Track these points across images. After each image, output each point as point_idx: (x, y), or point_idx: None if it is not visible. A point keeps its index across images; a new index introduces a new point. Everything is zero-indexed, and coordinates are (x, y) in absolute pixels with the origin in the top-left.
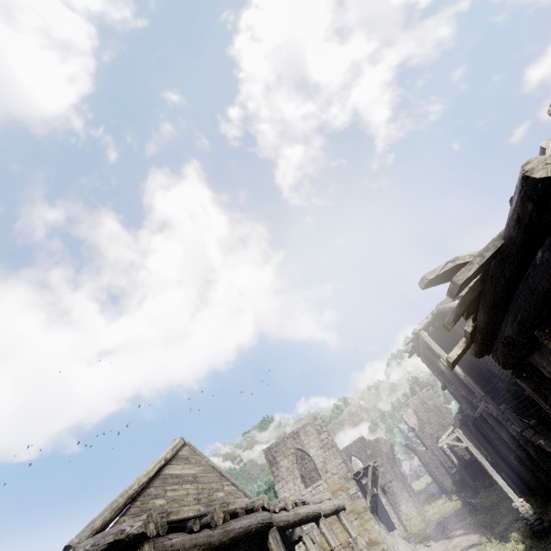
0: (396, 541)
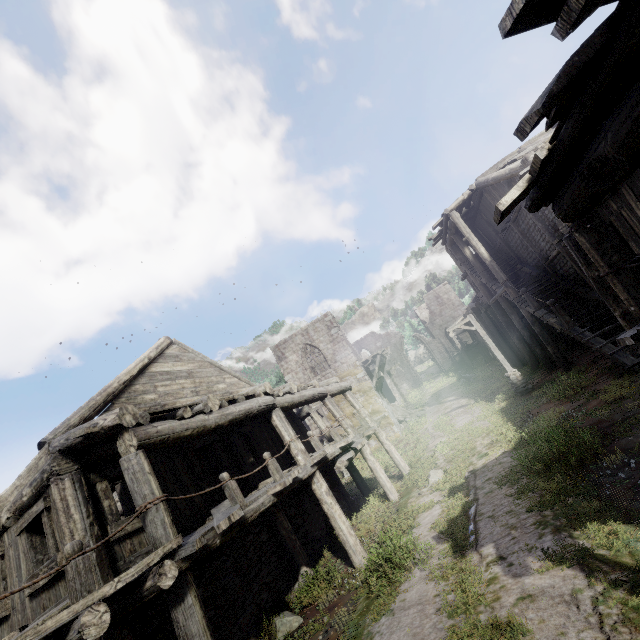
0: (396, 409)
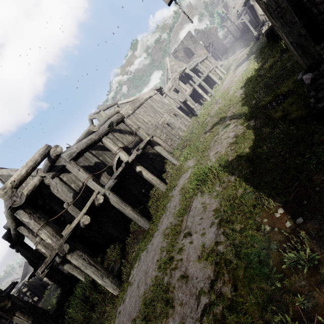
0: (219, 62)
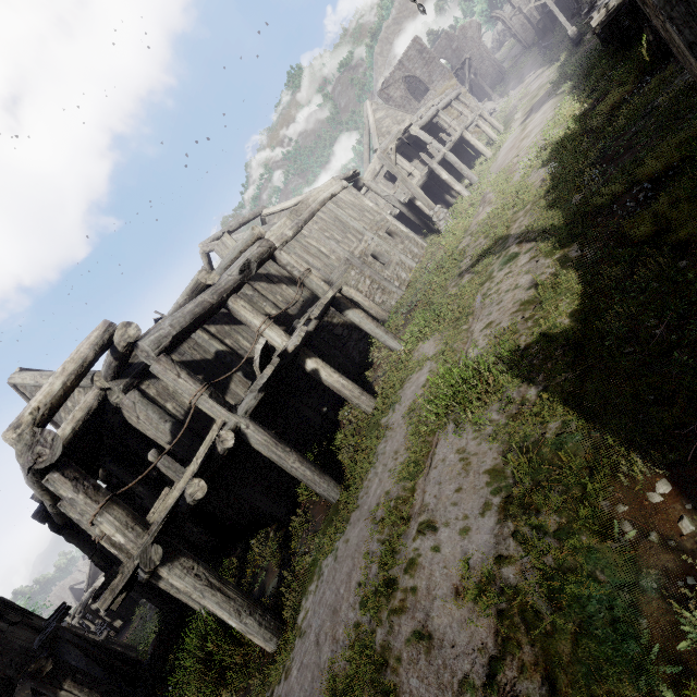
0: (485, 105)
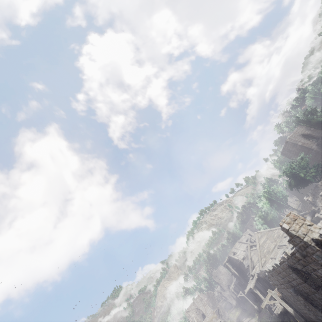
0: None
